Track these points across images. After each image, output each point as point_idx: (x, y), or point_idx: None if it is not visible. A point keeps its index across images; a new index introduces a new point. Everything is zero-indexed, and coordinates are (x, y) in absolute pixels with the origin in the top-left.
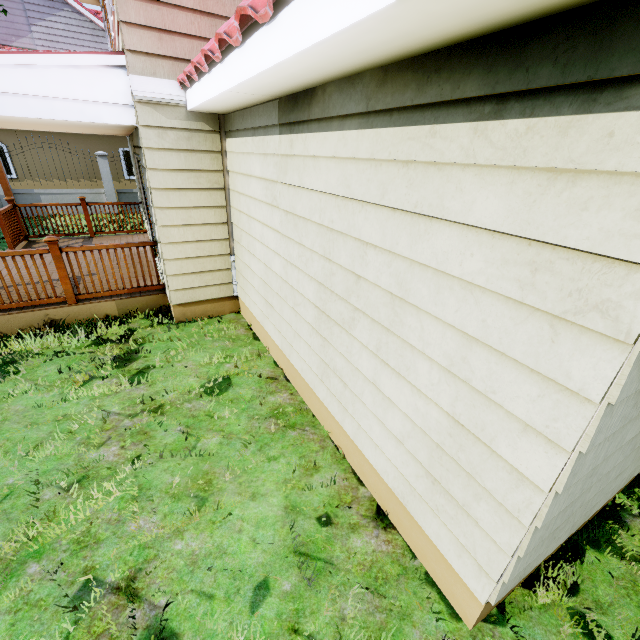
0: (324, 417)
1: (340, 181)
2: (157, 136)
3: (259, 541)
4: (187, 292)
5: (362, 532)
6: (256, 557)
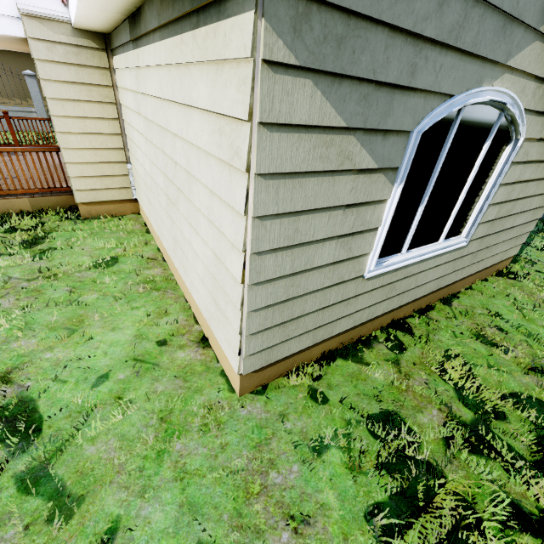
0: (181, 282)
1: (159, 86)
2: (46, 49)
3: (109, 353)
4: (90, 193)
5: (187, 349)
6: (104, 362)
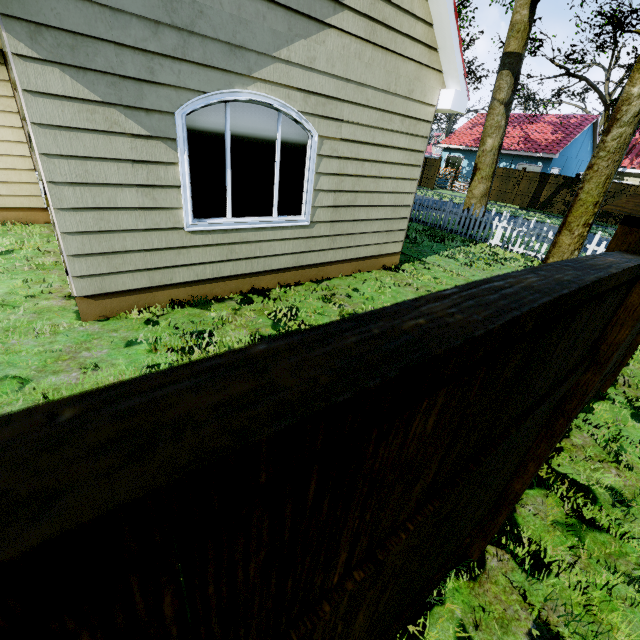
0: None
1: None
2: None
3: None
4: None
5: (51, 300)
6: None
